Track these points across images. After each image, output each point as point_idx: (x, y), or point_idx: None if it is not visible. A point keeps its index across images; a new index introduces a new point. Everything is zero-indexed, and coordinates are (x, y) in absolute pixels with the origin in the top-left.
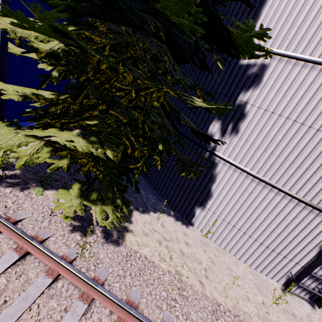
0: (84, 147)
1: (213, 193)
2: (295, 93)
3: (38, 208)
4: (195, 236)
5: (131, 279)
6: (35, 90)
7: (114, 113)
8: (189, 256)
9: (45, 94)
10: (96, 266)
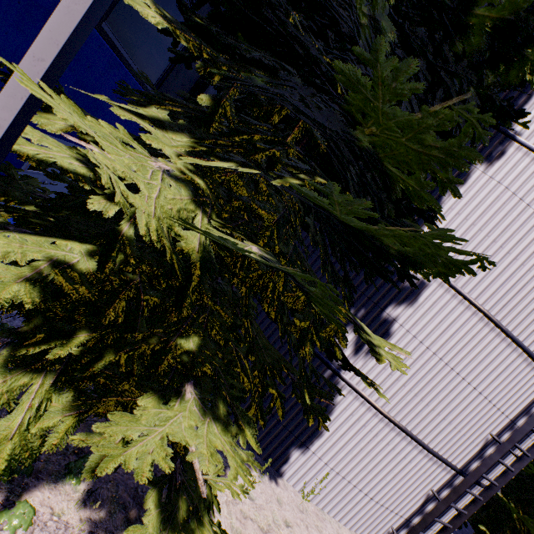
0: (237, 458)
1: (324, 431)
2: (447, 328)
3: None
4: (290, 500)
5: None
6: (49, 244)
7: (214, 306)
8: None
9: (76, 260)
10: None
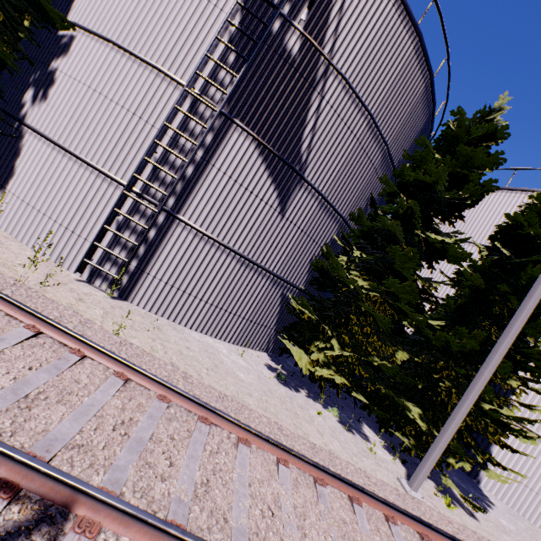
0: None
1: (16, 171)
2: (91, 63)
3: None
4: None
5: None
6: None
7: None
8: None
9: None
10: None
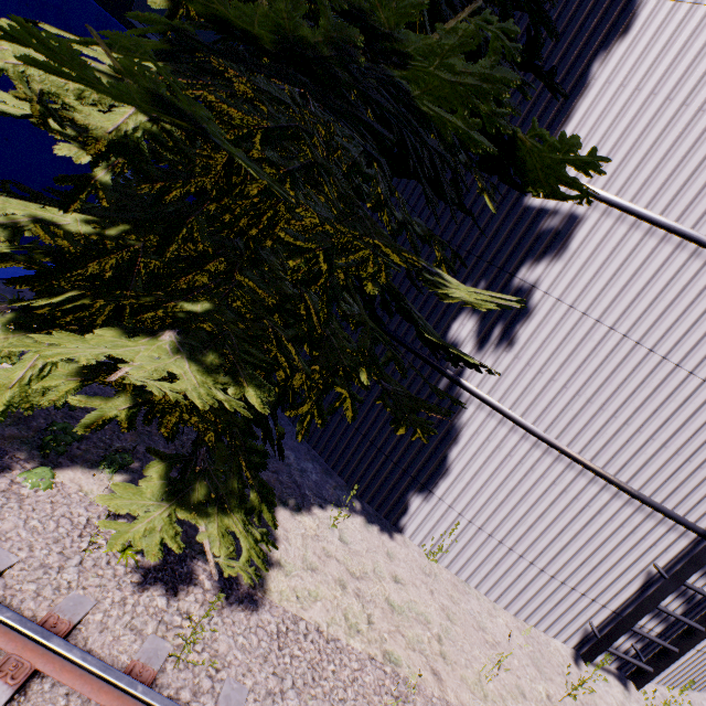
0: (200, 389)
1: (451, 467)
2: (629, 283)
3: (45, 528)
4: (410, 559)
5: (297, 699)
6: (38, 207)
7: (245, 281)
8: (404, 610)
9: (66, 222)
10: (215, 679)
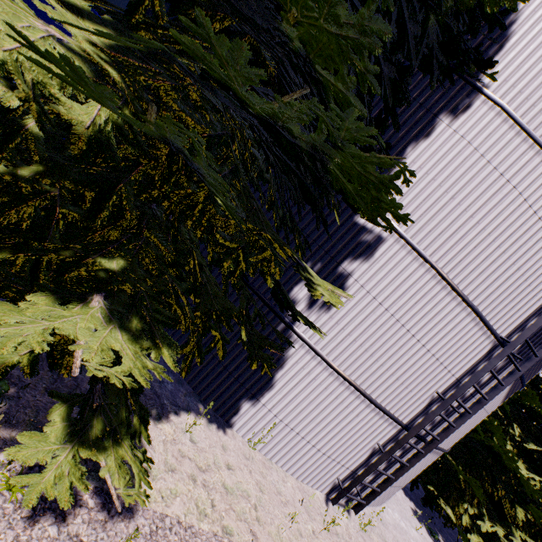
0: (137, 362)
1: (275, 383)
2: (401, 285)
3: None
4: (237, 448)
5: None
6: None
7: (151, 238)
8: (235, 490)
9: None
10: None
